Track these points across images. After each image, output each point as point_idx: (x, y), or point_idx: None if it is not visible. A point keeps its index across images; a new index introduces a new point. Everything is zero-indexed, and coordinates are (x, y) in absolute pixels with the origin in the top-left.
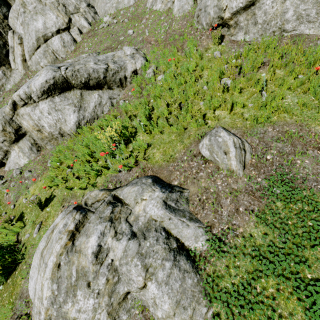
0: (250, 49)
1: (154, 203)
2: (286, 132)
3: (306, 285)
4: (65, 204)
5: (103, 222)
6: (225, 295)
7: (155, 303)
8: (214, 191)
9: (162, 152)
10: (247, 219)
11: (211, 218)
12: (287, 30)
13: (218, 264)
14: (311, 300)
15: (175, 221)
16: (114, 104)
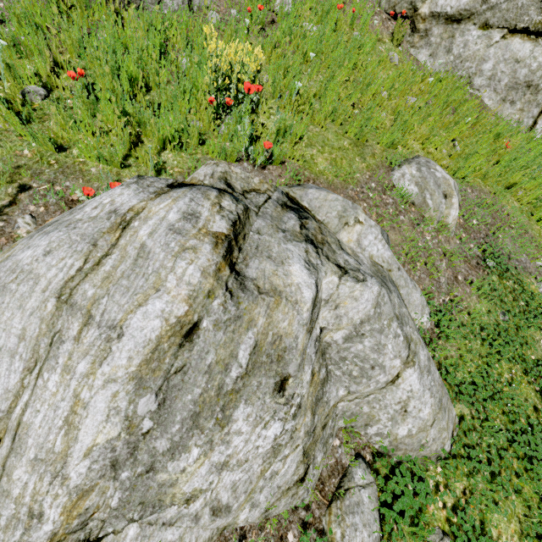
0: (442, 79)
1: (378, 234)
2: (484, 200)
3: (531, 367)
4: (32, 184)
5: (295, 240)
6: (472, 387)
7: (405, 410)
8: (424, 247)
9: (329, 160)
10: (468, 292)
11: (427, 284)
12: (472, 85)
13: (448, 348)
14: (537, 382)
15: (404, 274)
16: (194, 8)
